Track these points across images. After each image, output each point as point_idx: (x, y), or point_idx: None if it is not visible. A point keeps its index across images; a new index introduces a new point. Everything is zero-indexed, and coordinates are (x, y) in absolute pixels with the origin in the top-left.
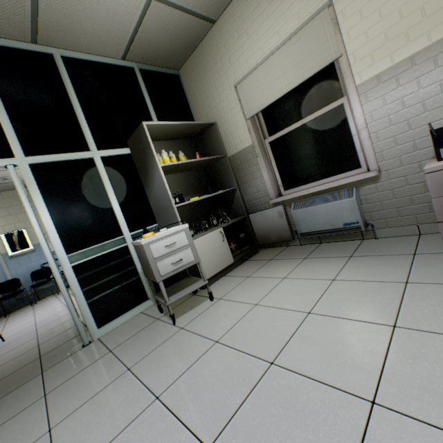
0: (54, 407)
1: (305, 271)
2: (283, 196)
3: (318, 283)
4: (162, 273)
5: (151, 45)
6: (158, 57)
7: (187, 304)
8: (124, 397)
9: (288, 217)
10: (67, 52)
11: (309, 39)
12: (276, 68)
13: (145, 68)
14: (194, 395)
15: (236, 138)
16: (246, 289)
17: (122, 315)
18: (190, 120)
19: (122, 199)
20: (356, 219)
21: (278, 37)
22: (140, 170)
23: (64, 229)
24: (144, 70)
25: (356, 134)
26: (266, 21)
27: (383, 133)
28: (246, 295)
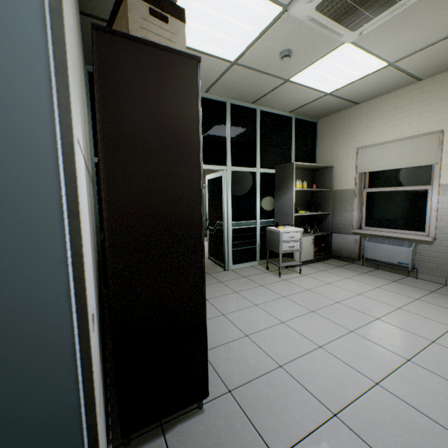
0: (231, 286)
1: (361, 279)
2: (362, 230)
3: (368, 286)
4: (283, 250)
5: (310, 109)
6: (310, 113)
7: (283, 271)
8: (267, 293)
9: (360, 244)
10: (263, 108)
11: (420, 145)
12: (391, 151)
13: (298, 118)
14: (302, 300)
15: (343, 180)
16: (321, 275)
17: (243, 263)
18: (313, 155)
19: (262, 199)
20: (407, 262)
21: (400, 133)
22: (277, 185)
23: (233, 208)
24: (297, 118)
25: (429, 211)
26: (396, 120)
27: (446, 218)
28: (322, 278)
